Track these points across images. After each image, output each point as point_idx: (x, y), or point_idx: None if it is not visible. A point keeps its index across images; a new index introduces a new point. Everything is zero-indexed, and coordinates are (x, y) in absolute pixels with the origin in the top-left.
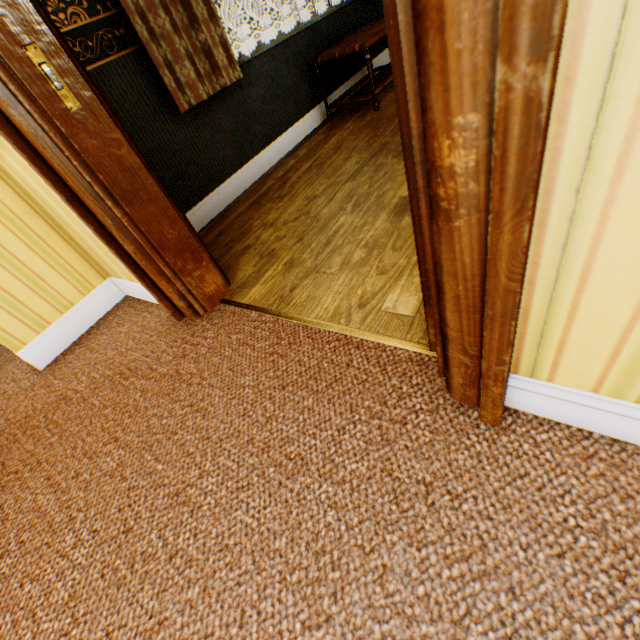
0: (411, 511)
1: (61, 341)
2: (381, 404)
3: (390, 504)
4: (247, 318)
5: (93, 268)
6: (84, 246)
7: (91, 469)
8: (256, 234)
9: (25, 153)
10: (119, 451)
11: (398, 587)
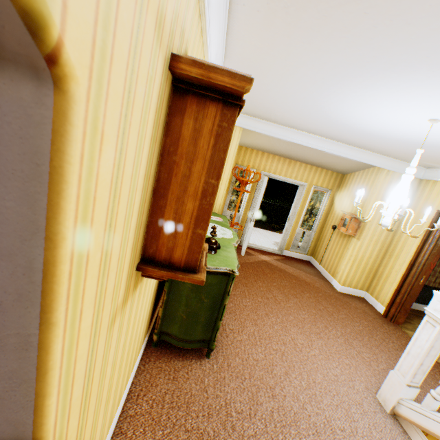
0: (435, 379)
1: (346, 291)
2: (437, 370)
3: (431, 376)
4: (405, 333)
5: (366, 287)
6: (372, 284)
7: (359, 319)
8: (413, 322)
9: (403, 279)
10: (366, 322)
11: (427, 379)
